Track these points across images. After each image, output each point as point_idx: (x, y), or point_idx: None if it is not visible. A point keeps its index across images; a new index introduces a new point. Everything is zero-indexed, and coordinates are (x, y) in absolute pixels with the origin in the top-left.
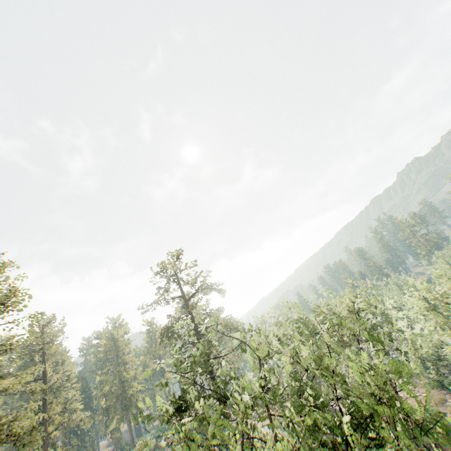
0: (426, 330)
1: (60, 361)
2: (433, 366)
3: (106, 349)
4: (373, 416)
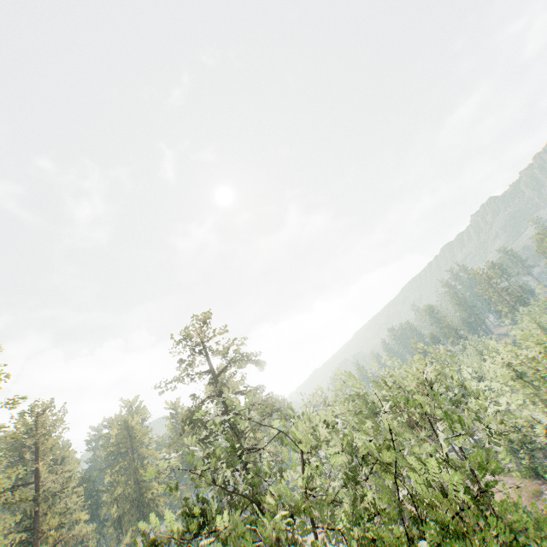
0: (514, 404)
1: (59, 458)
2: (523, 450)
3: (118, 440)
4: (446, 532)
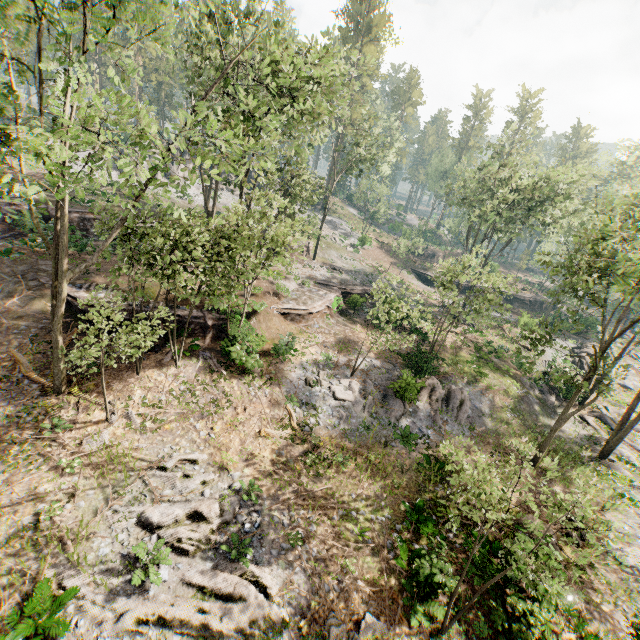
0: None
1: None
2: None
3: None
4: None
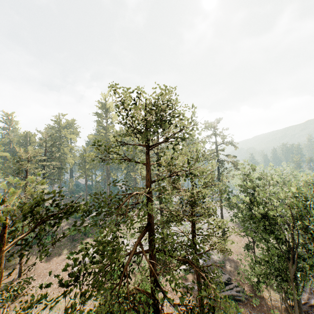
0: None
1: None
2: None
3: None
4: None
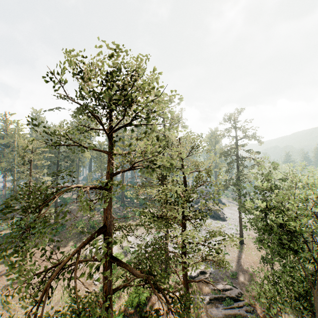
0: None
1: None
2: None
3: None
4: None
